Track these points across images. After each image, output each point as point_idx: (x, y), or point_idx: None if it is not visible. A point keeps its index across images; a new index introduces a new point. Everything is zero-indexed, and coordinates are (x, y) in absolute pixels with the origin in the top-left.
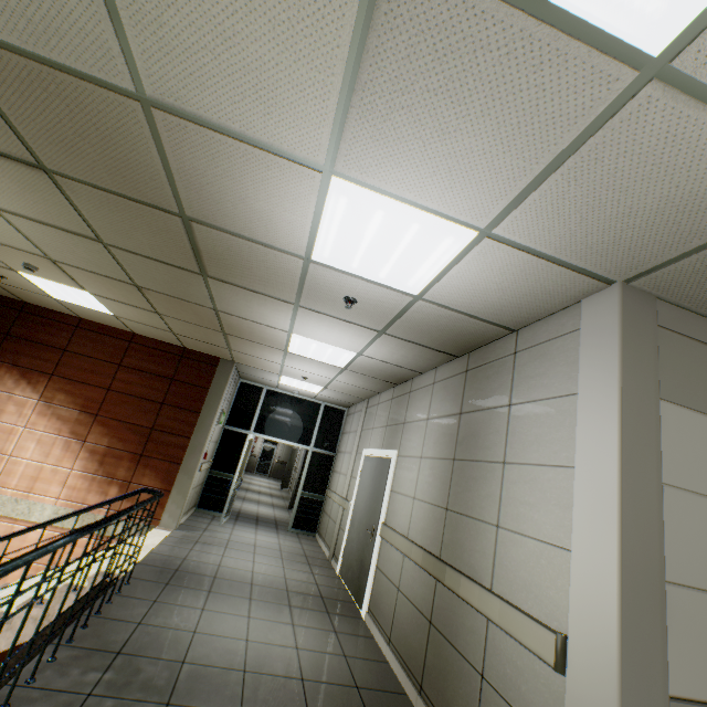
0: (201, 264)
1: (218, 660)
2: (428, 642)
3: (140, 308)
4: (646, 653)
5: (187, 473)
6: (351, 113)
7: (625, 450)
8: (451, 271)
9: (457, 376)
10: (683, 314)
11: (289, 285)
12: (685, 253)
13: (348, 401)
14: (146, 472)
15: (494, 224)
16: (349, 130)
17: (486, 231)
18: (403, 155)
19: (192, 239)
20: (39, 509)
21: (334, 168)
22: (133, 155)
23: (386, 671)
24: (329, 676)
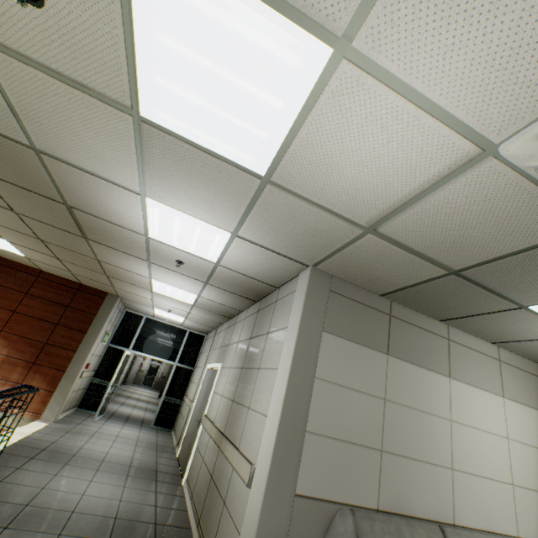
0: (83, 231)
1: (55, 504)
2: (208, 490)
3: (45, 254)
4: (286, 469)
5: (69, 378)
6: (146, 173)
7: (296, 358)
8: (228, 251)
9: (254, 314)
10: (348, 285)
11: (141, 249)
12: (330, 255)
13: (205, 329)
14: (36, 376)
15: (237, 231)
16: (148, 180)
17: (235, 233)
18: (178, 194)
19: (75, 217)
20: None
21: (146, 194)
22: (32, 171)
23: (183, 515)
24: (138, 517)
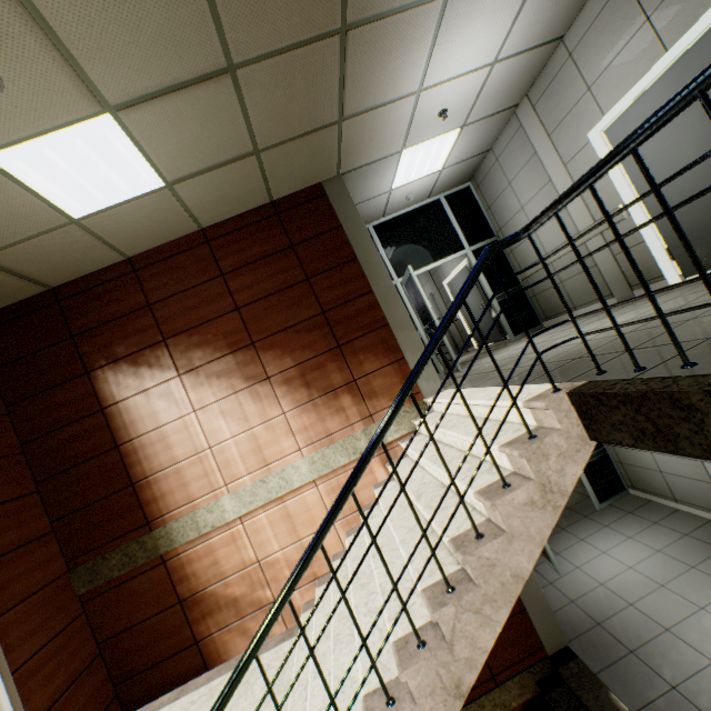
0: None
1: None
2: None
3: (199, 84)
4: None
5: (403, 328)
6: None
7: None
8: None
9: None
10: None
11: None
12: None
13: (482, 149)
14: (360, 359)
15: None
16: None
17: None
18: None
19: None
20: (292, 473)
21: None
22: None
23: None
24: None
